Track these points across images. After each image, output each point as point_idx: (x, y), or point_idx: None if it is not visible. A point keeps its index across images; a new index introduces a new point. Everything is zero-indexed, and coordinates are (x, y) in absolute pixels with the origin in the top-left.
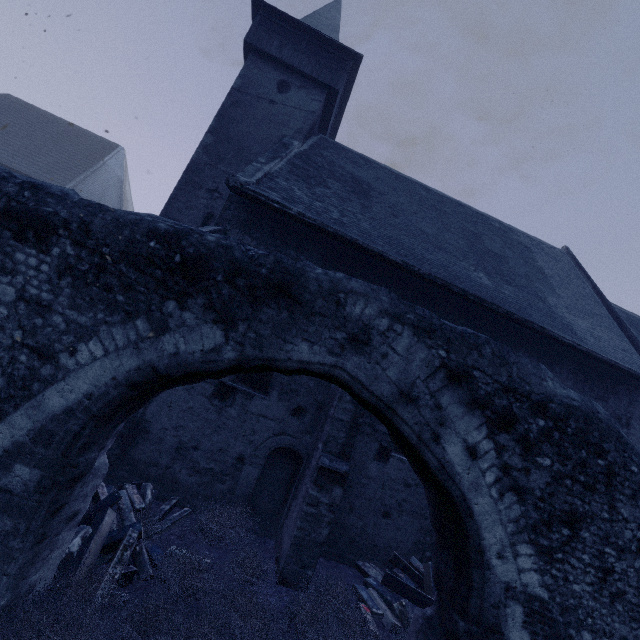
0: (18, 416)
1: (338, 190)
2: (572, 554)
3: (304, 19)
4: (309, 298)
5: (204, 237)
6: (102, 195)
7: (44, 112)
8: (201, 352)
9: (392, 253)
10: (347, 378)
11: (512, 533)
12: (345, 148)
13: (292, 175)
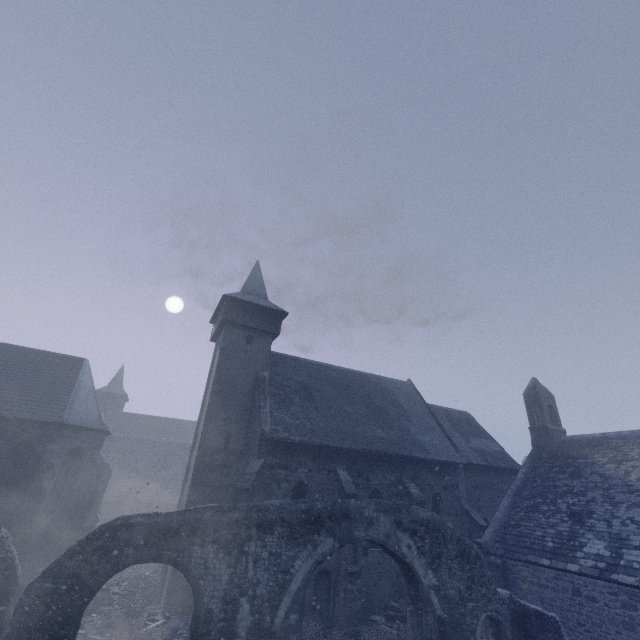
0: (285, 597)
1: (300, 402)
2: (441, 567)
3: (245, 286)
4: (353, 515)
5: (317, 506)
6: (86, 410)
7: (7, 345)
8: (329, 548)
9: (342, 442)
10: (371, 538)
11: (425, 568)
12: (284, 356)
13: (277, 404)
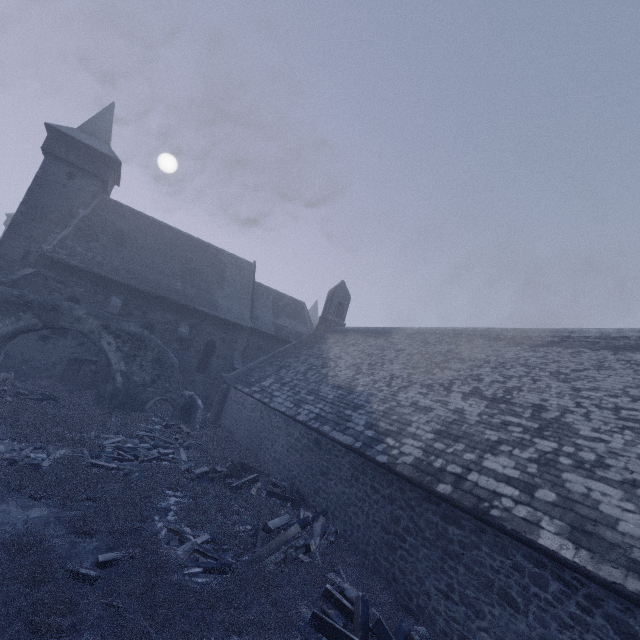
0: None
1: (105, 242)
2: (134, 363)
3: (85, 124)
4: (63, 311)
5: (30, 296)
6: None
7: None
8: (32, 325)
9: (125, 279)
10: (75, 329)
11: (119, 359)
12: (119, 205)
13: (76, 236)
